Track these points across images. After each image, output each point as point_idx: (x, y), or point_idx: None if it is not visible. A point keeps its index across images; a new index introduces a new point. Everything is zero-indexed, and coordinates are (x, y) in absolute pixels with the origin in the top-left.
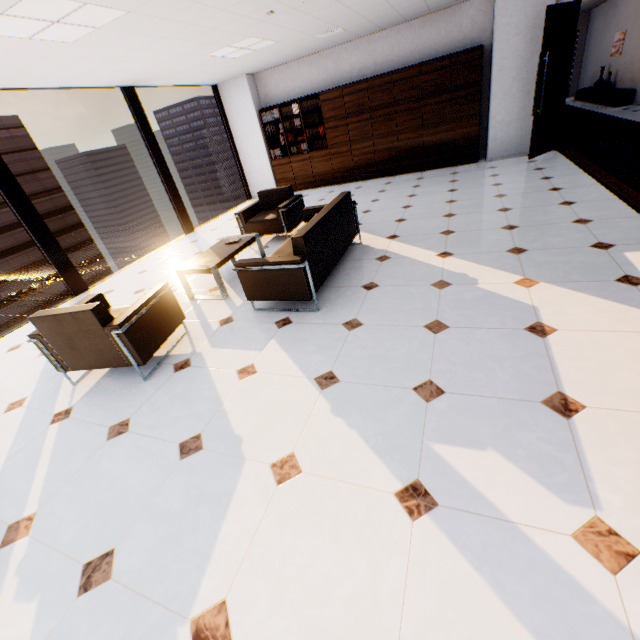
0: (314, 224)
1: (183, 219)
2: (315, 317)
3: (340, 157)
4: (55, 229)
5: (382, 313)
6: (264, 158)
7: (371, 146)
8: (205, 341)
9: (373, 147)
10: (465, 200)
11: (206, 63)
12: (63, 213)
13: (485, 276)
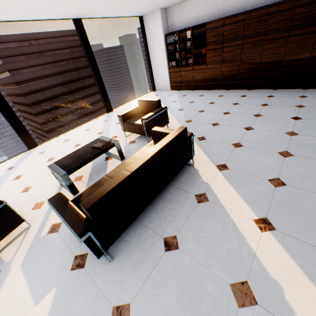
0: (115, 184)
1: (106, 104)
2: (102, 271)
3: (213, 71)
4: (85, 85)
5: (156, 315)
6: (165, 66)
7: (237, 65)
8: (25, 250)
9: (239, 66)
10: (307, 136)
11: (122, 1)
12: (89, 78)
13: (309, 314)
